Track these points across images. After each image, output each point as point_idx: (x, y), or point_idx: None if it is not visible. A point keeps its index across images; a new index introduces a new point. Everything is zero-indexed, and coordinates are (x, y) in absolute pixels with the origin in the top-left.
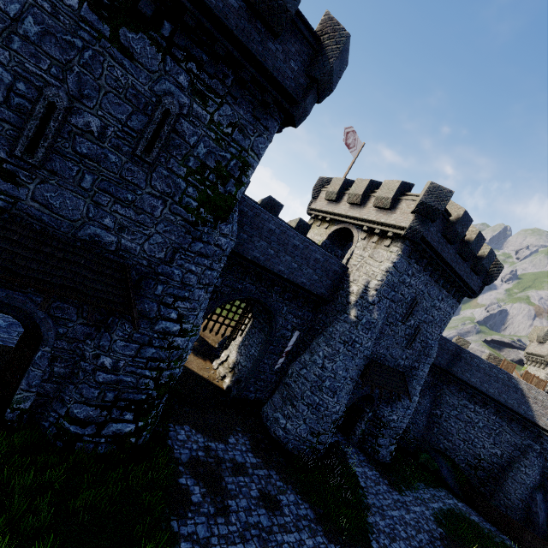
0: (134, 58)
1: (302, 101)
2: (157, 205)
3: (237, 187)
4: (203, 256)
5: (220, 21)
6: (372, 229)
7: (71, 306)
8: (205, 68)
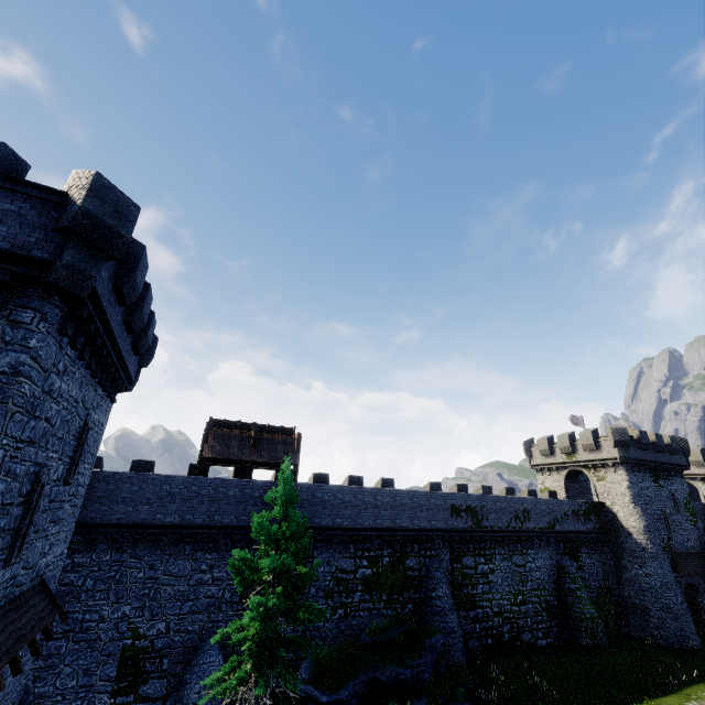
0: (662, 486)
1: (689, 464)
2: (687, 525)
3: (692, 503)
4: (703, 535)
5: (669, 463)
6: (702, 477)
7: (697, 577)
8: (671, 476)
